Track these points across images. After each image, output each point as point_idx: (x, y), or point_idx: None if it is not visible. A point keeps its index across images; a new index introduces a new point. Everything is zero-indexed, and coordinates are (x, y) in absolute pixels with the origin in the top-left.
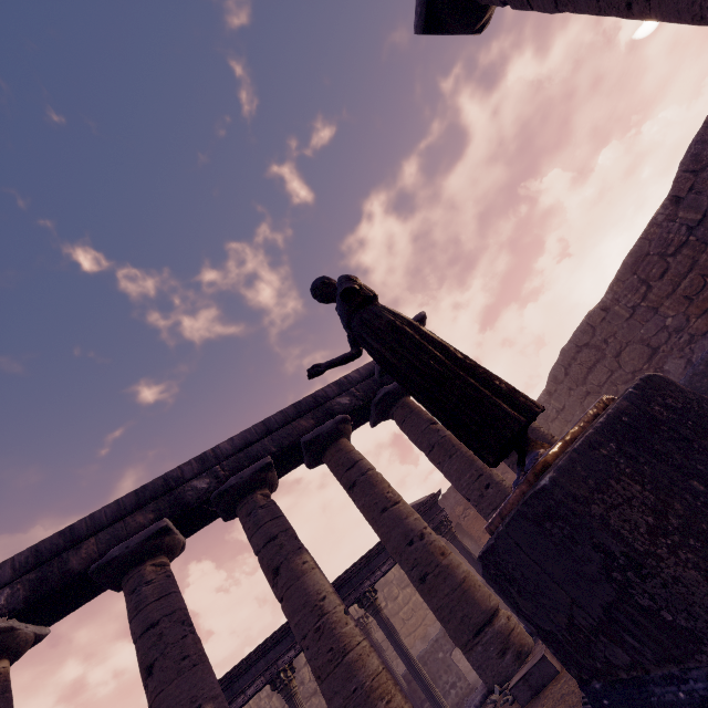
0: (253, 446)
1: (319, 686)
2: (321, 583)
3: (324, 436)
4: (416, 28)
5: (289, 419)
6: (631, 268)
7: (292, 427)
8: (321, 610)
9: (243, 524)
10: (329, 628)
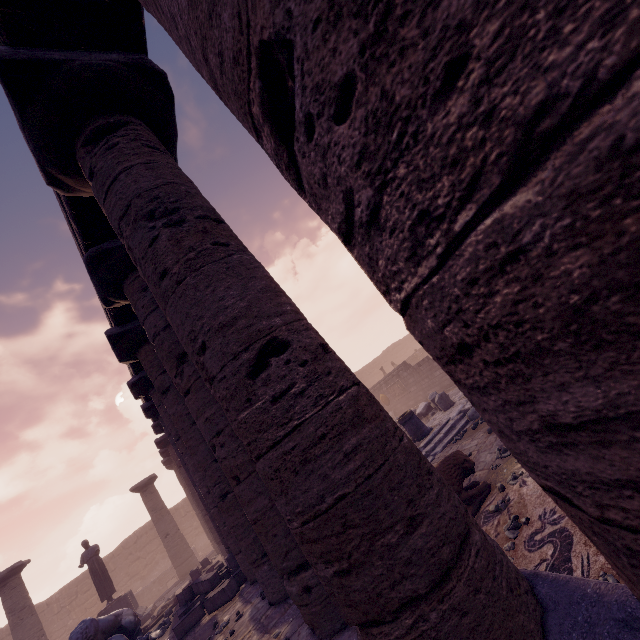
0: None
1: None
2: None
3: None
4: (131, 489)
5: None
6: (79, 582)
7: None
8: None
9: None
10: None
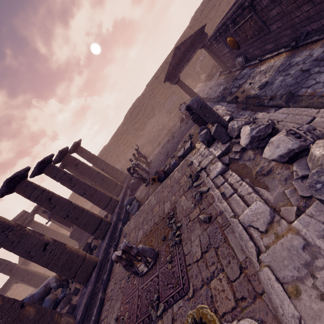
0: None
1: (29, 283)
2: (25, 266)
3: None
4: None
5: None
6: None
7: None
8: (27, 270)
9: None
10: (30, 272)
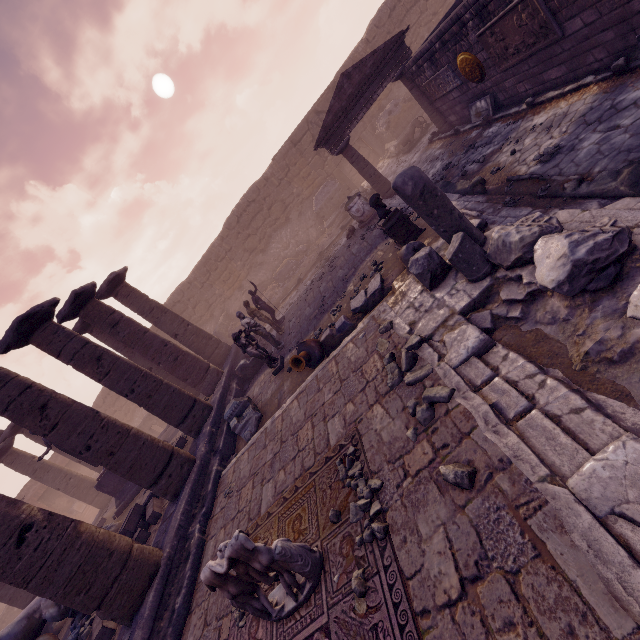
0: None
1: None
2: None
3: None
4: None
5: None
6: None
7: None
8: None
9: None
10: None
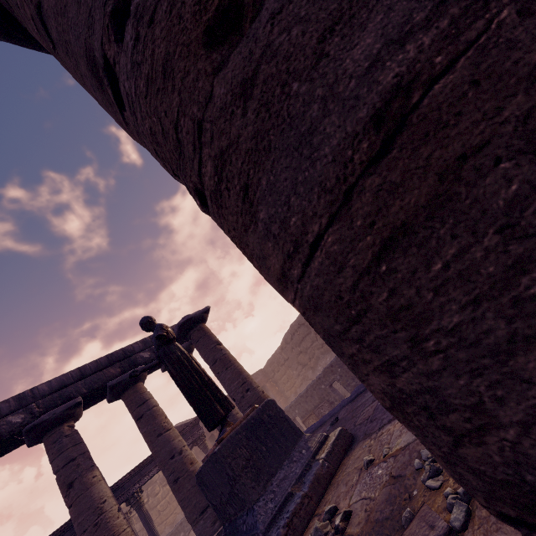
0: (68, 388)
1: None
2: (104, 491)
3: (126, 381)
4: None
5: (101, 367)
6: None
7: (103, 373)
8: (101, 510)
9: (48, 450)
10: (105, 522)
